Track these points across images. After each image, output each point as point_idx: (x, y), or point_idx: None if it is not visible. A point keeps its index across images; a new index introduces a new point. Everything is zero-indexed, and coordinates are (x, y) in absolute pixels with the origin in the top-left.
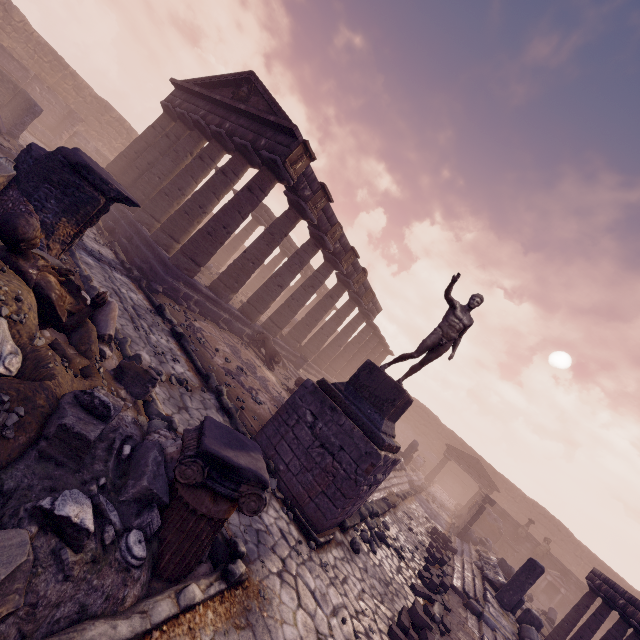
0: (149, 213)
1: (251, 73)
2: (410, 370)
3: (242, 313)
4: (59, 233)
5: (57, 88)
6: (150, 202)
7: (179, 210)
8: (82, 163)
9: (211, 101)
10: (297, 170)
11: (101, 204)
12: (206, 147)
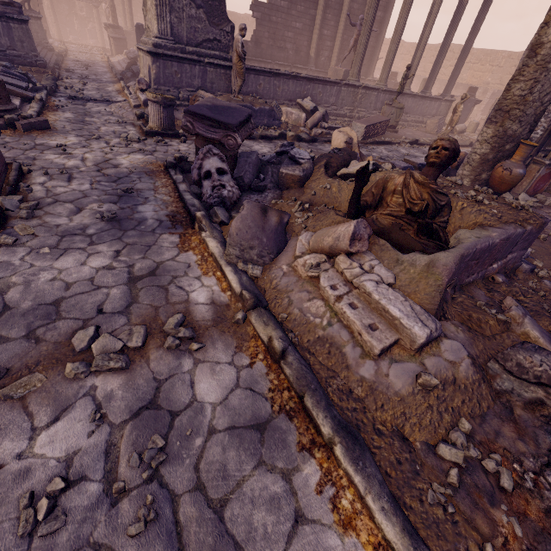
0: None
1: None
2: None
3: None
4: None
5: None
6: None
7: None
8: None
9: None
10: None
11: None
12: None
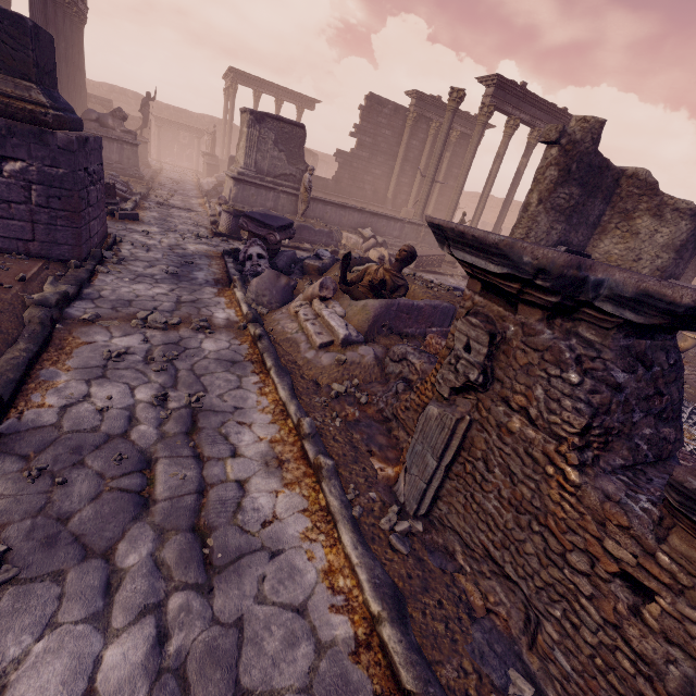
0: None
1: None
2: None
3: None
4: None
5: None
6: None
7: None
8: None
9: None
10: None
11: None
12: None
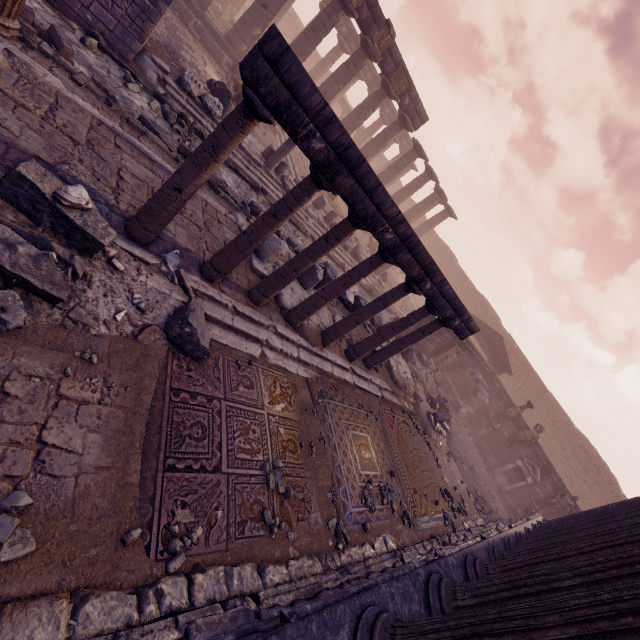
0: None
1: None
2: None
3: (225, 37)
4: None
5: None
6: None
7: None
8: None
9: None
10: None
11: None
12: None
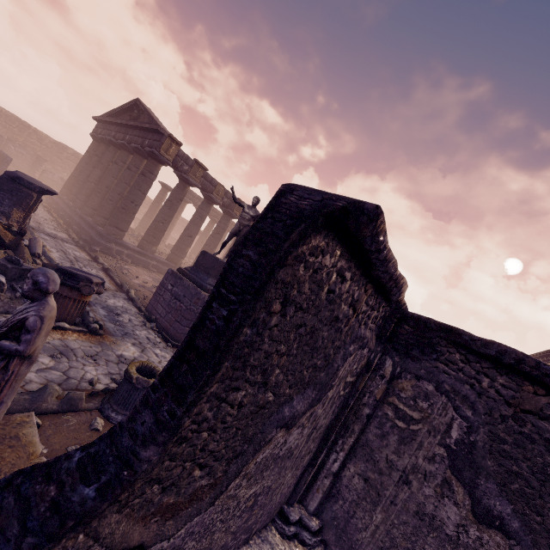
0: (90, 207)
1: (137, 100)
2: (229, 250)
3: (168, 260)
4: (14, 217)
5: (26, 143)
6: (90, 200)
7: (106, 200)
8: (16, 176)
9: (117, 125)
10: (171, 154)
11: (34, 197)
12: (118, 155)
